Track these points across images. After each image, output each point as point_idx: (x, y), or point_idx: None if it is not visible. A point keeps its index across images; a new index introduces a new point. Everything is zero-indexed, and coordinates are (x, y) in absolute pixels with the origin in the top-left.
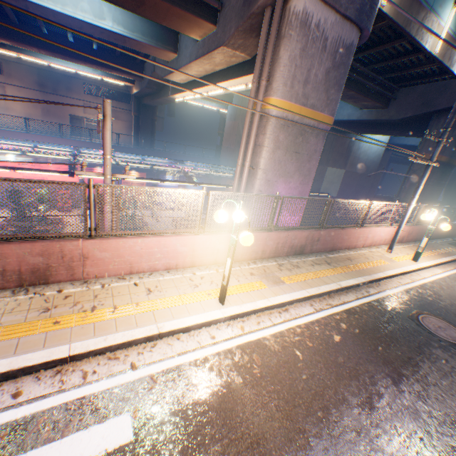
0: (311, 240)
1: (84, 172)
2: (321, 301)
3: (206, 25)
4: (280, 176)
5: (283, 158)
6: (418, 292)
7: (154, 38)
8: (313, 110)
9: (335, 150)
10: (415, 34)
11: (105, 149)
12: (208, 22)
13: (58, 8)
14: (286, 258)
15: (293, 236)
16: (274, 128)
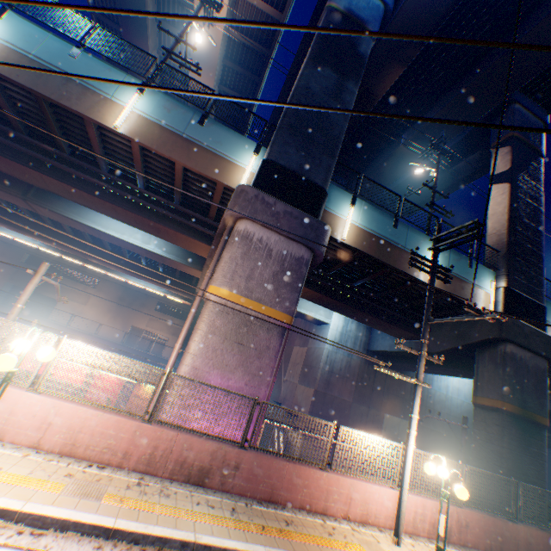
0: (224, 462)
1: None
2: (131, 549)
3: (205, 245)
4: (215, 366)
5: (220, 345)
6: None
7: (186, 259)
8: (261, 303)
9: (393, 390)
10: (395, 264)
11: (20, 298)
12: (205, 243)
13: (118, 235)
14: (166, 480)
15: (186, 442)
16: (211, 311)
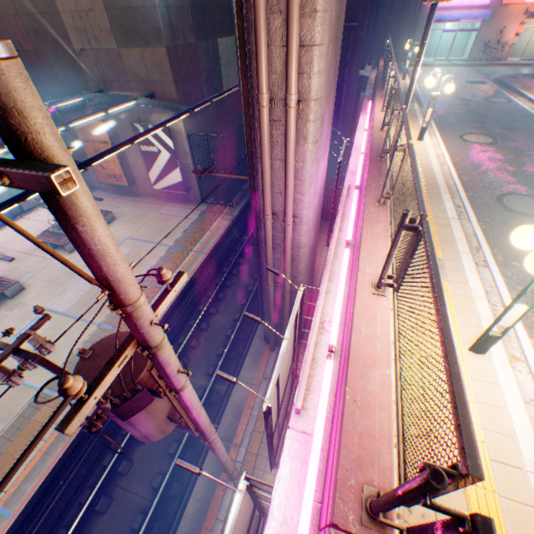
0: None
1: (88, 403)
2: (469, 251)
3: None
4: (327, 99)
5: (330, 60)
6: (466, 177)
7: None
8: None
9: (216, 3)
10: None
11: (118, 291)
12: None
13: None
14: None
15: None
16: None
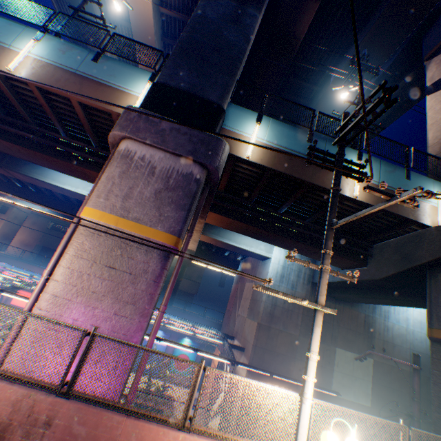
0: (31, 416)
1: None
2: None
3: None
4: (80, 293)
5: (88, 270)
6: None
7: None
8: (140, 223)
9: (344, 324)
10: (311, 179)
11: None
12: None
13: (73, 189)
14: None
15: None
16: (81, 234)
